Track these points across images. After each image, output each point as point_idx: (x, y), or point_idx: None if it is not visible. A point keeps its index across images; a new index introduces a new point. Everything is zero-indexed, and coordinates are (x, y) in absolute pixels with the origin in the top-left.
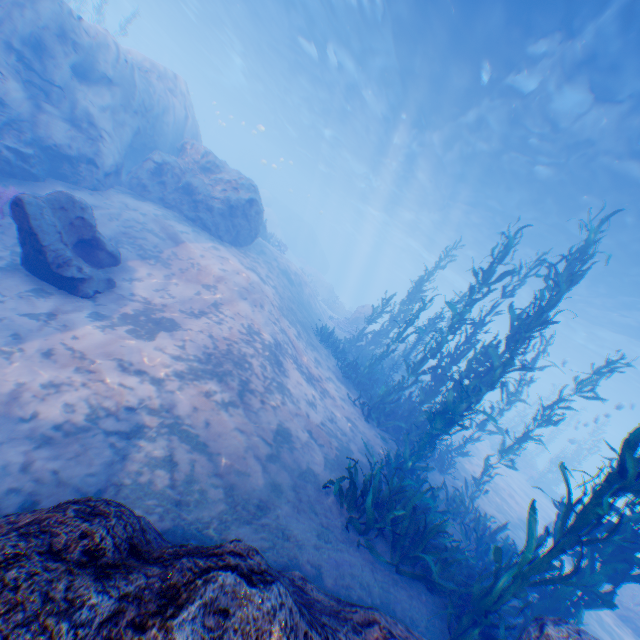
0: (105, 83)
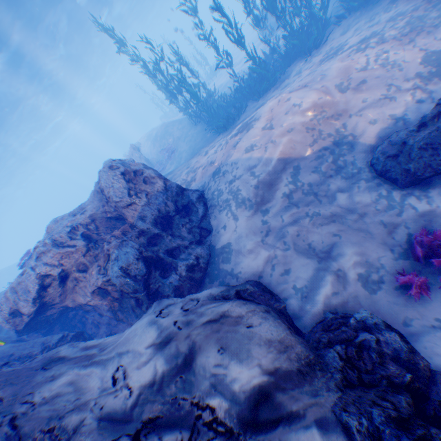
0: None
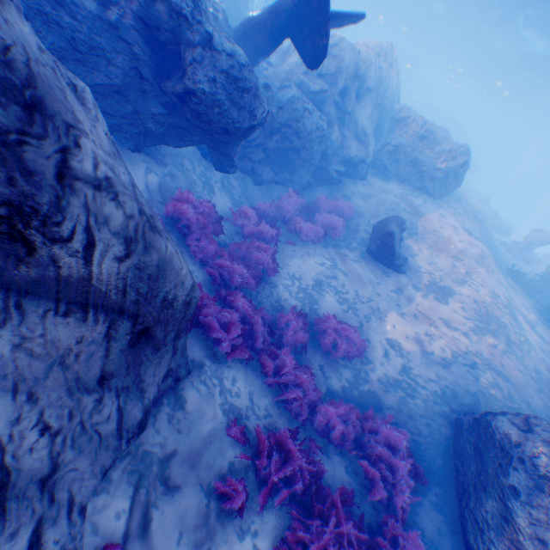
0: (365, 93)
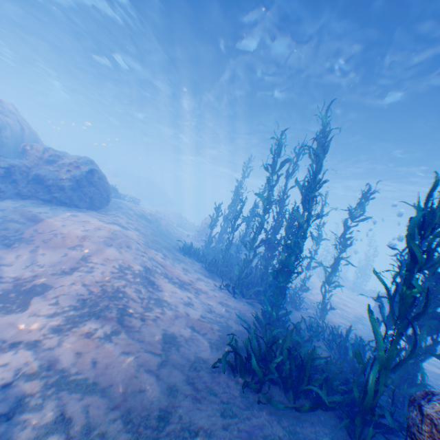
0: None
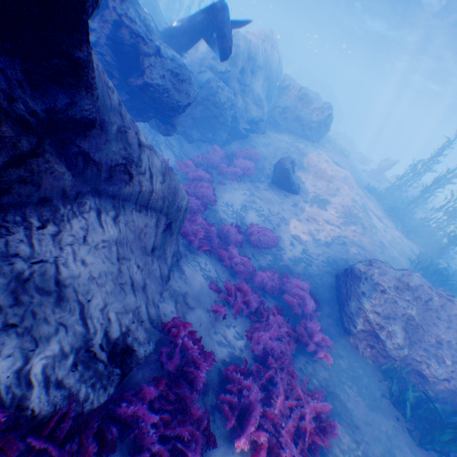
0: (257, 70)
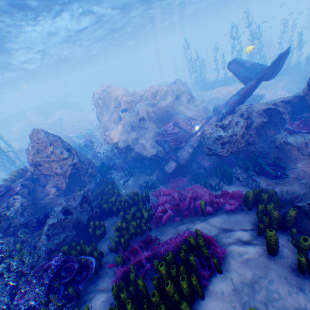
0: None
